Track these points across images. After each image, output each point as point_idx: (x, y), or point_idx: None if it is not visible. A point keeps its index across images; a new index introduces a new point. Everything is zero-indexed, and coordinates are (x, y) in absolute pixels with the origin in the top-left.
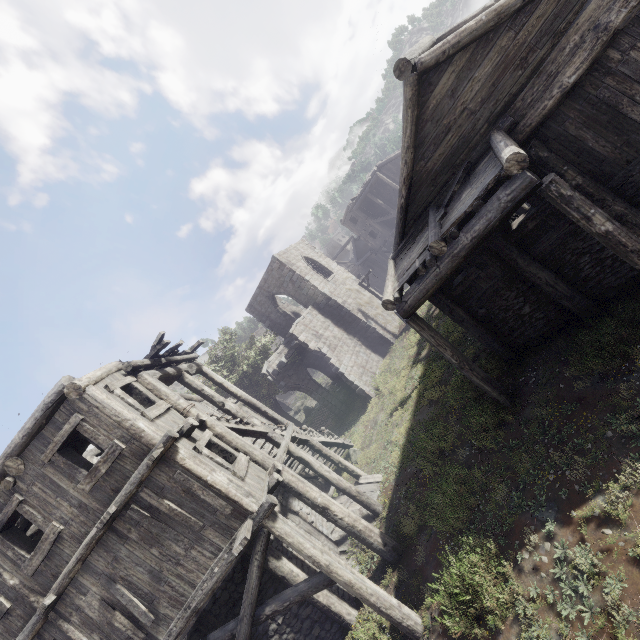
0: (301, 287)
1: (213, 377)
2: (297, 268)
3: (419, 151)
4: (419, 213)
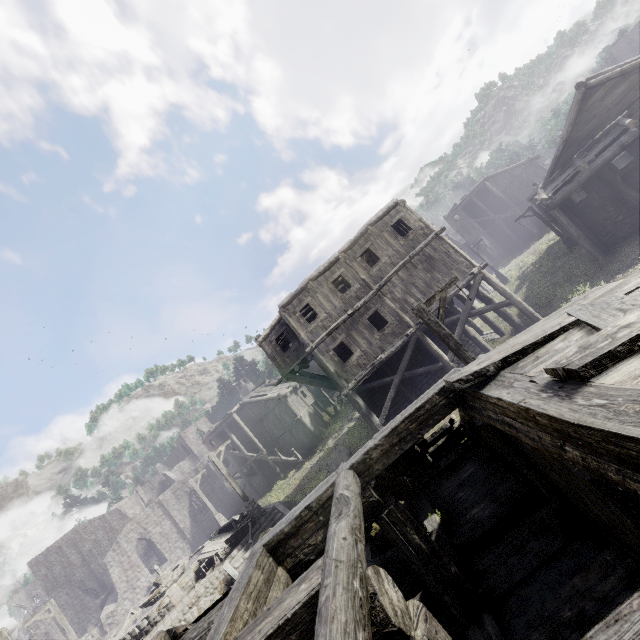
0: None
1: None
2: None
3: (575, 127)
4: (565, 161)
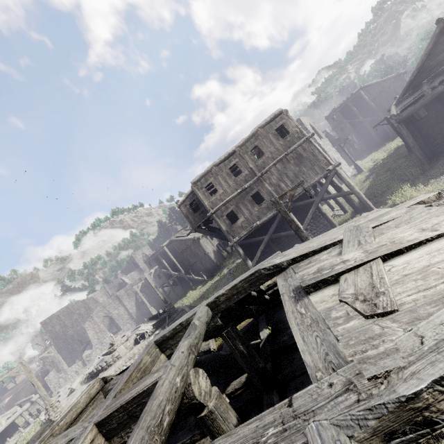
0: None
1: None
2: (308, 128)
3: (429, 56)
4: (416, 85)
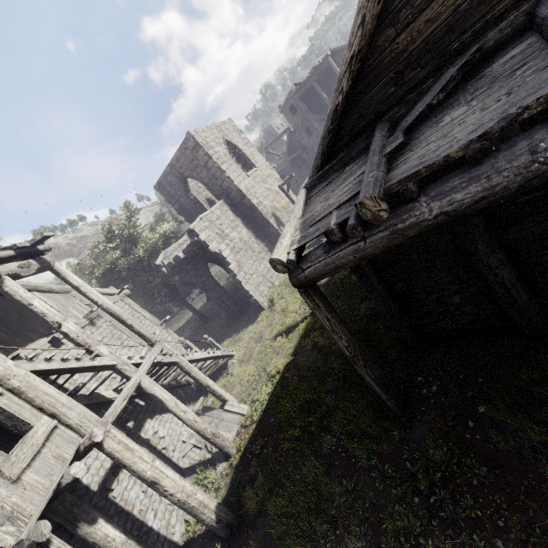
0: (216, 176)
1: (67, 278)
2: (214, 153)
3: (393, 1)
4: (360, 128)
